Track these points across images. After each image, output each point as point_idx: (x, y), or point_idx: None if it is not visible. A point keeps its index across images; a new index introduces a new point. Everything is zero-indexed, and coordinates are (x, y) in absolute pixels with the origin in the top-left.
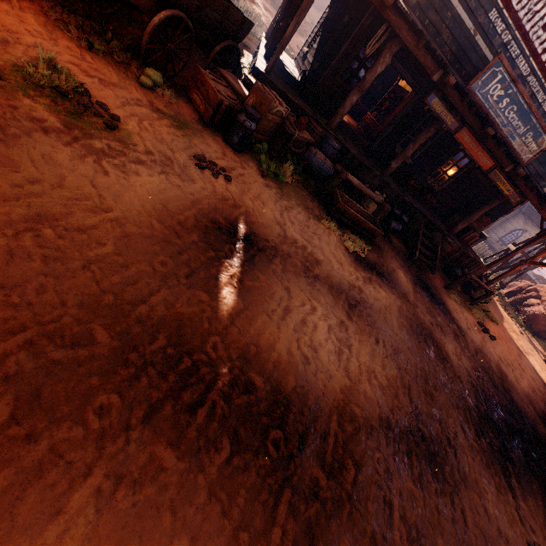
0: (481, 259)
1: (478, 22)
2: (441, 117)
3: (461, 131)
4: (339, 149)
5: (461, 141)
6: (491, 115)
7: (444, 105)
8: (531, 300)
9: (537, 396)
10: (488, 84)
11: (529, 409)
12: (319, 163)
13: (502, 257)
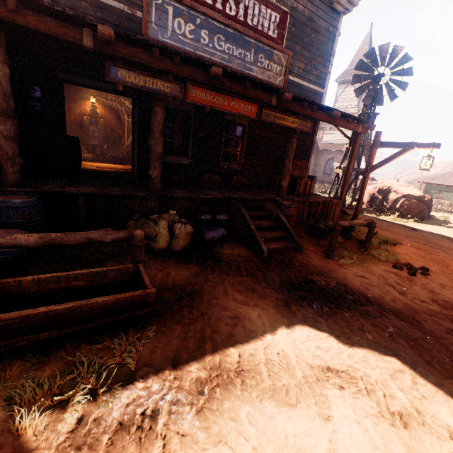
0: (327, 195)
1: (125, 0)
2: (150, 88)
3: (191, 91)
4: (33, 203)
5: (200, 102)
6: (205, 57)
7: (138, 73)
8: (388, 197)
9: None
10: (167, 24)
11: None
12: None
13: (343, 182)
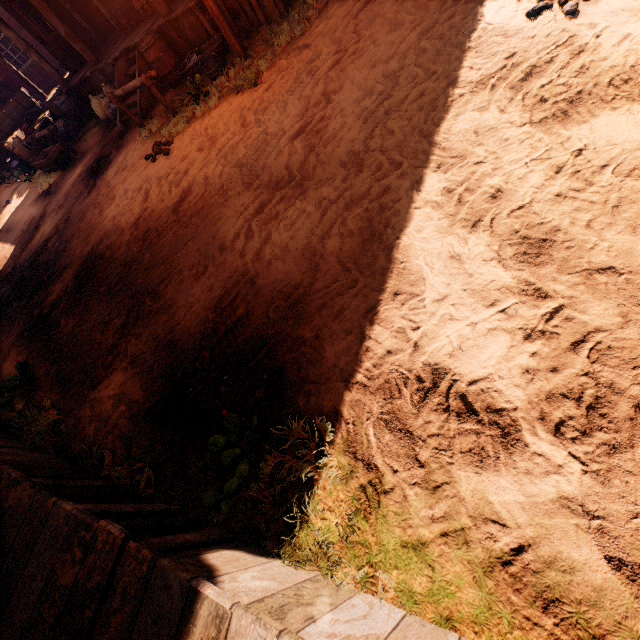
0: None
1: None
2: None
3: None
4: (63, 102)
5: None
6: None
7: None
8: None
9: (141, 223)
10: None
11: (81, 252)
12: (57, 132)
13: None
